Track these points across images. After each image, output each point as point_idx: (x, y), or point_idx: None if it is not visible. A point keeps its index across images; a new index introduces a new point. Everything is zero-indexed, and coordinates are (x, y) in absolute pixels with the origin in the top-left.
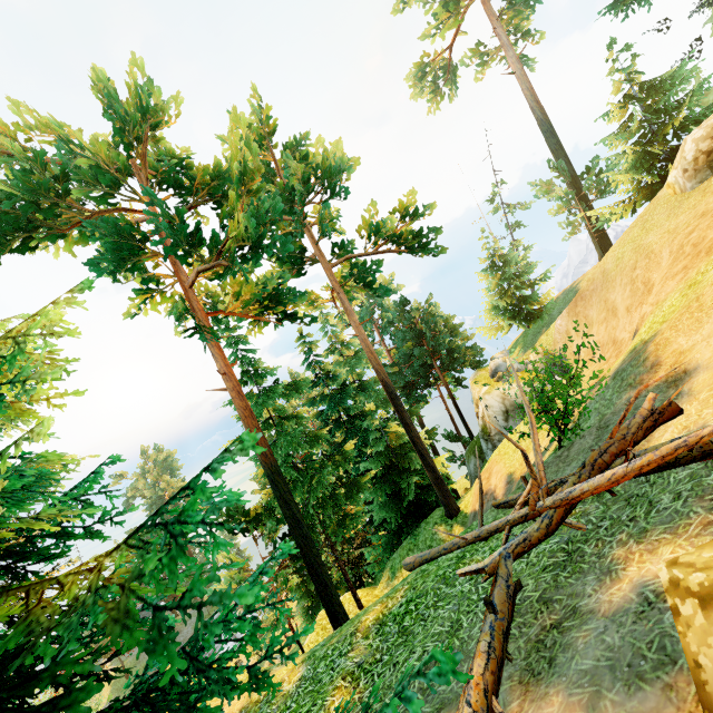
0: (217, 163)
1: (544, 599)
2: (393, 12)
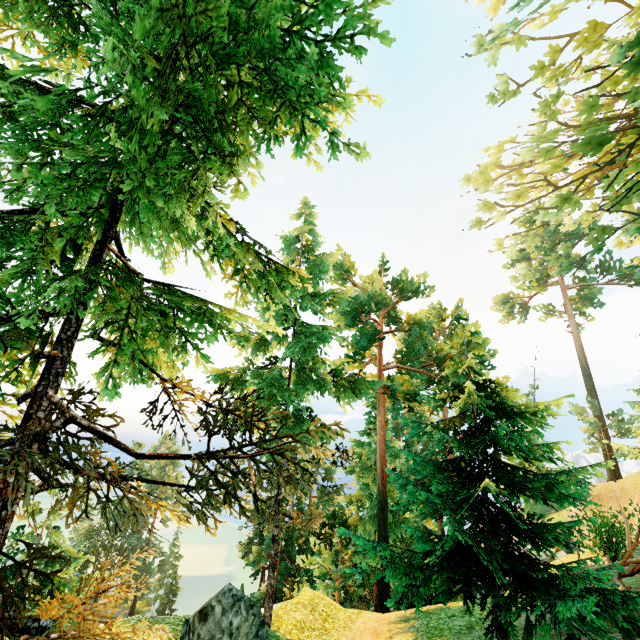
0: (421, 318)
1: (636, 588)
2: (503, 267)
